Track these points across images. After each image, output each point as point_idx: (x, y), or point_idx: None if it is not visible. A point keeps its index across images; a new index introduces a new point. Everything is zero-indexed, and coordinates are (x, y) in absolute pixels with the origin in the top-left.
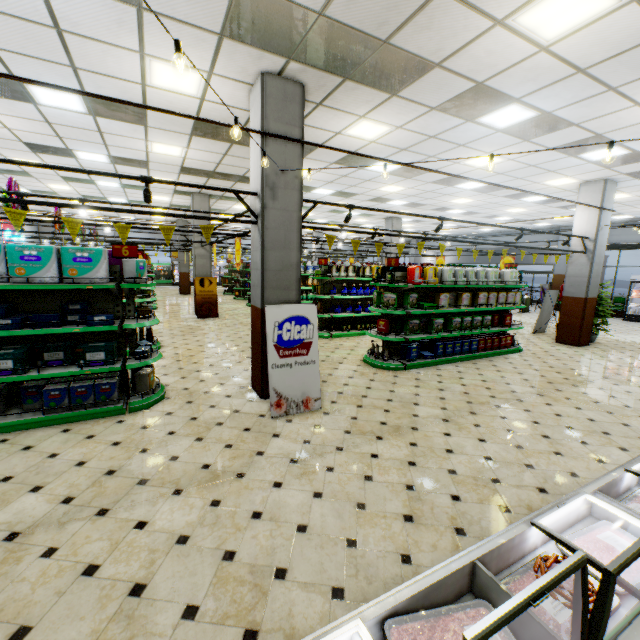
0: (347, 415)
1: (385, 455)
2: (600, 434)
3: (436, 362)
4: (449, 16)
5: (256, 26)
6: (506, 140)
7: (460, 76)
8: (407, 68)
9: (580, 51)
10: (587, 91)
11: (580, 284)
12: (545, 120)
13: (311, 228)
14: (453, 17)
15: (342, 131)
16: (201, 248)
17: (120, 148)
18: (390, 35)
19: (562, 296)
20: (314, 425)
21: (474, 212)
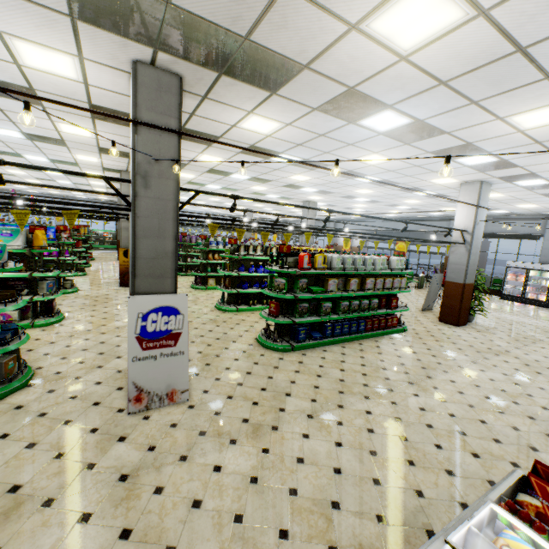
0: (212, 409)
1: (229, 467)
2: (457, 434)
3: (324, 343)
4: (302, 16)
5: (105, 9)
6: (389, 142)
7: (331, 79)
8: (277, 67)
9: (438, 63)
10: (452, 103)
11: (460, 271)
12: (420, 127)
13: (192, 216)
14: (306, 17)
15: (237, 124)
16: (127, 221)
17: (29, 126)
18: (249, 31)
19: (445, 280)
20: (171, 423)
21: (377, 201)
